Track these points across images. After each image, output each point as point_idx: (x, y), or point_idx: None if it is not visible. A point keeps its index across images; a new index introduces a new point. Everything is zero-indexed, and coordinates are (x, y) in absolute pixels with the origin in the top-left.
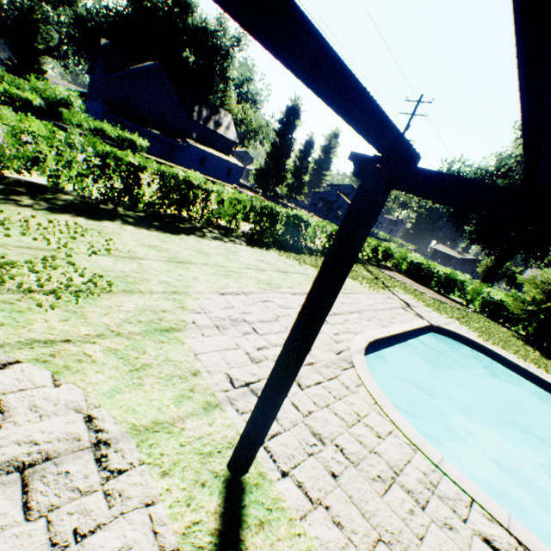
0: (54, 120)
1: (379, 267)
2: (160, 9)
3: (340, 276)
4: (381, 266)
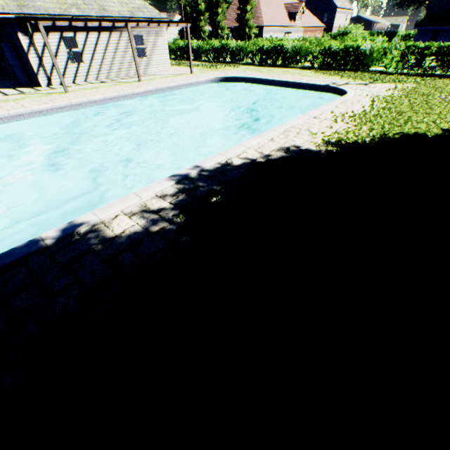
0: None
1: None
2: None
3: (188, 39)
4: None
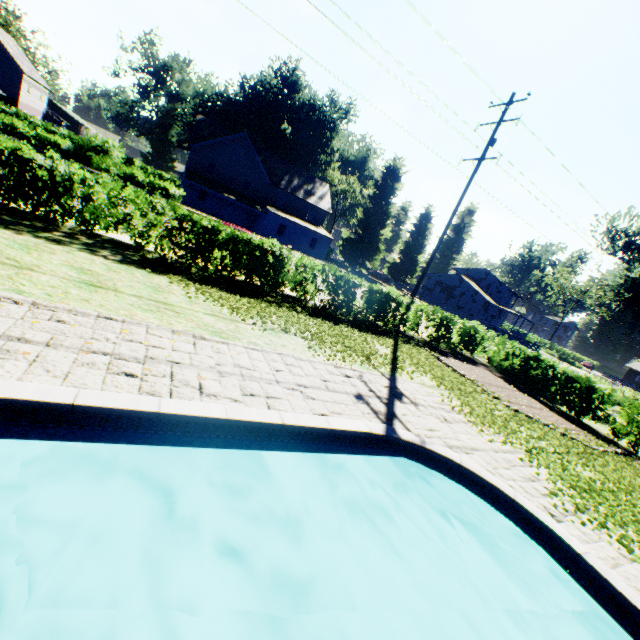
0: (86, 165)
1: (447, 354)
2: (270, 91)
3: None
4: (458, 355)
